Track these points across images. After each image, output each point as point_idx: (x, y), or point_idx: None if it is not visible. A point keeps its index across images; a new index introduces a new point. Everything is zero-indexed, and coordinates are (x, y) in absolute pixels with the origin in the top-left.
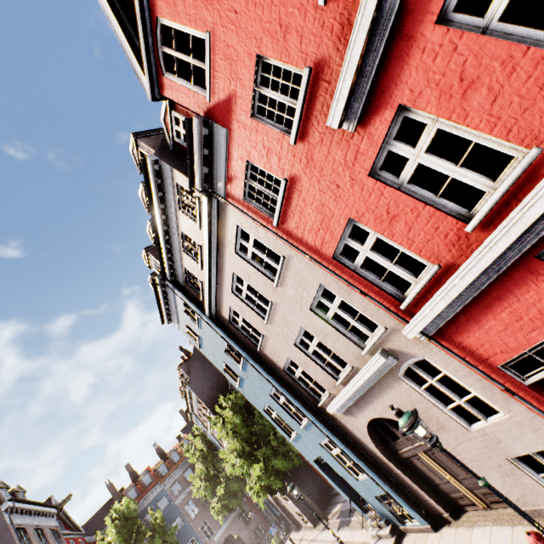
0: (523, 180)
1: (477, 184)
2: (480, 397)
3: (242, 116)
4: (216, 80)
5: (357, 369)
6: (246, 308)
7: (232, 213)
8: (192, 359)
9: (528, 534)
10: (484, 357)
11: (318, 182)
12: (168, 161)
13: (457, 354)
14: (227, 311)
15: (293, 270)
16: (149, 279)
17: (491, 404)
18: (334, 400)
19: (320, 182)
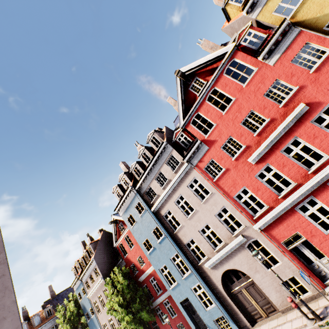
0: (293, 189)
1: (282, 187)
2: (273, 255)
3: (217, 146)
4: (212, 134)
5: (227, 244)
6: (179, 210)
7: (195, 172)
8: (99, 242)
9: (287, 296)
10: (277, 239)
11: (237, 173)
12: (171, 145)
13: (269, 237)
14: (165, 211)
15: (214, 198)
16: (114, 186)
17: (277, 258)
18: (211, 259)
19: (237, 173)
